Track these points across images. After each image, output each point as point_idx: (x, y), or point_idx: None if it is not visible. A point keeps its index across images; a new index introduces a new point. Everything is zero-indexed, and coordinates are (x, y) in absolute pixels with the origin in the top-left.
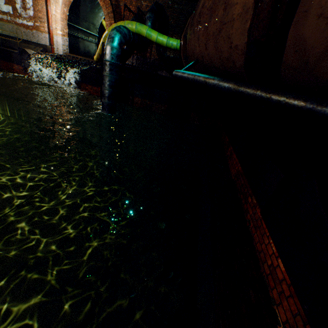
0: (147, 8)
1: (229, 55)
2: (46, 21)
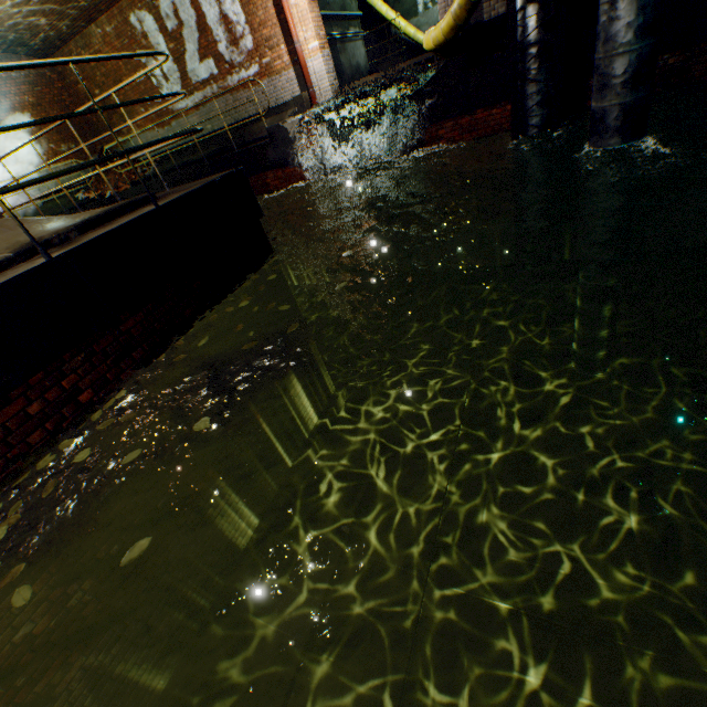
0: None
1: None
2: (280, 39)
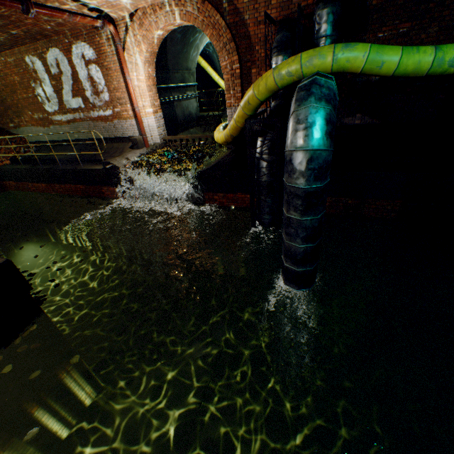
0: None
1: None
2: (127, 101)
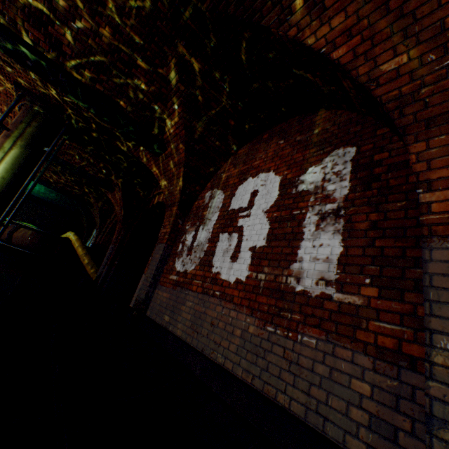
0: None
1: (5, 238)
2: None
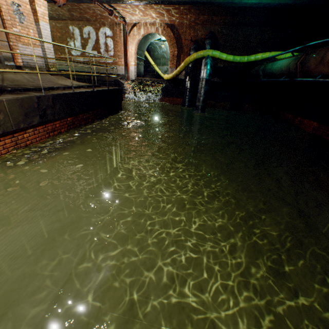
0: (202, 36)
1: None
2: (123, 57)
